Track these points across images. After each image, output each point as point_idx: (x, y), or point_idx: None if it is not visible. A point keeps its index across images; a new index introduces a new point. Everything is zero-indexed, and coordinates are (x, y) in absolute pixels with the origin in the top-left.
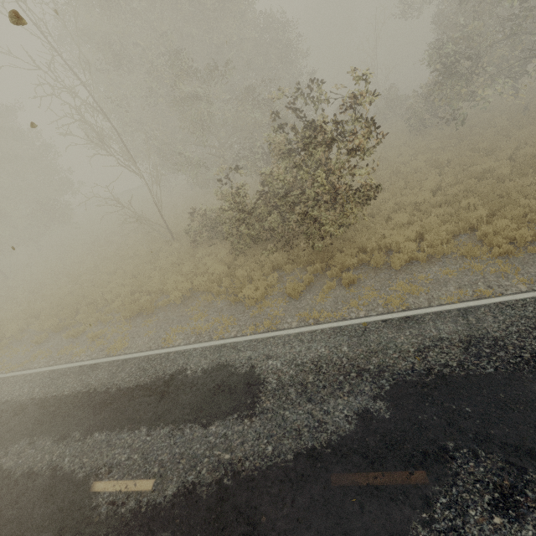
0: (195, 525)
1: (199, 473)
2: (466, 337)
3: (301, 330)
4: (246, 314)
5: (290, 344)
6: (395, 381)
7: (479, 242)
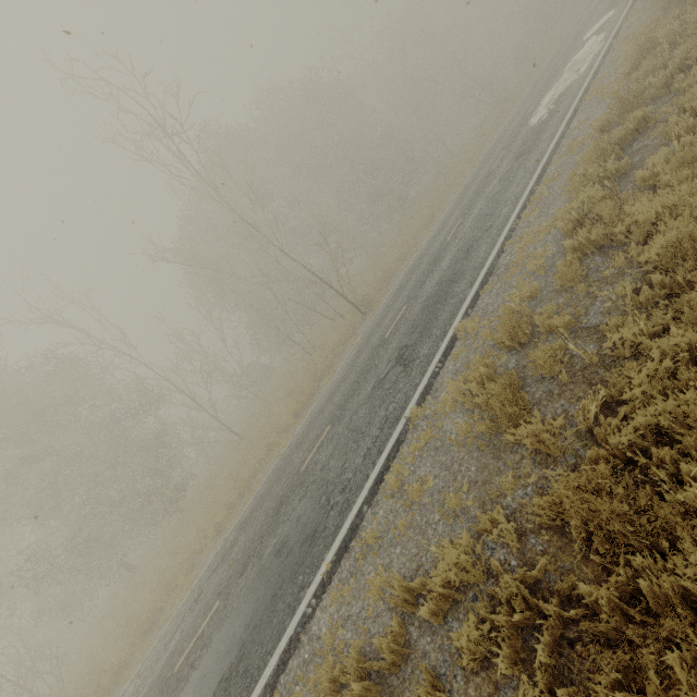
0: None
1: None
2: None
3: None
4: None
5: None
6: None
7: None
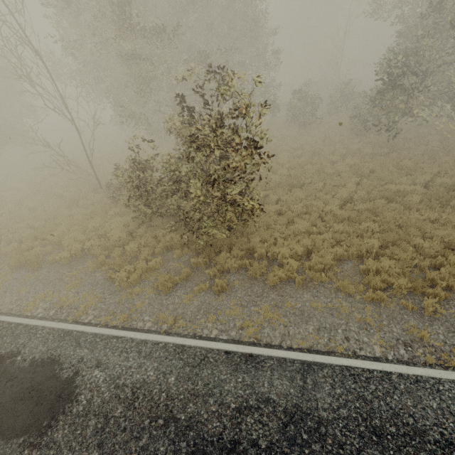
0: None
1: None
2: (292, 407)
3: (147, 337)
4: (114, 296)
5: (127, 353)
6: (195, 448)
7: (360, 276)
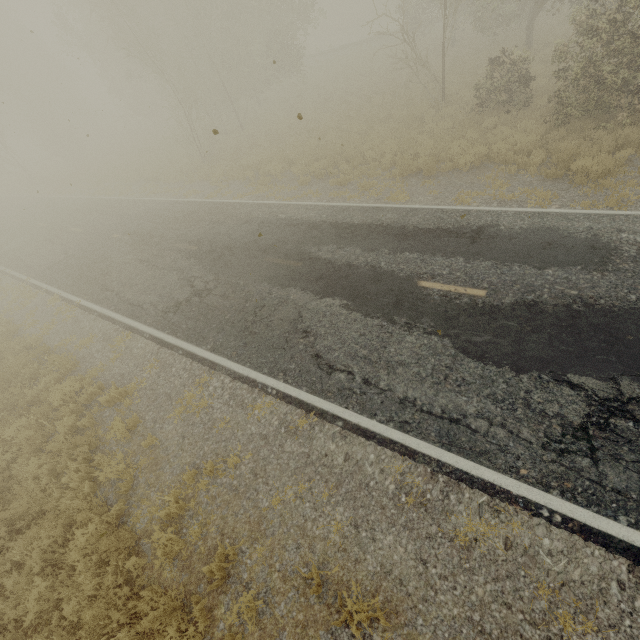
0: (543, 325)
1: (540, 296)
2: None
3: None
4: (571, 192)
5: None
6: None
7: None
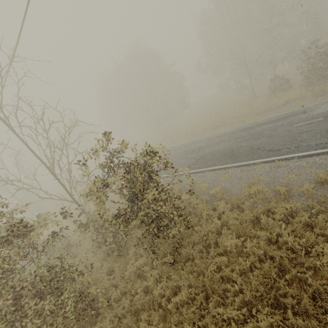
0: None
1: None
2: None
3: None
4: None
5: None
6: None
7: None
